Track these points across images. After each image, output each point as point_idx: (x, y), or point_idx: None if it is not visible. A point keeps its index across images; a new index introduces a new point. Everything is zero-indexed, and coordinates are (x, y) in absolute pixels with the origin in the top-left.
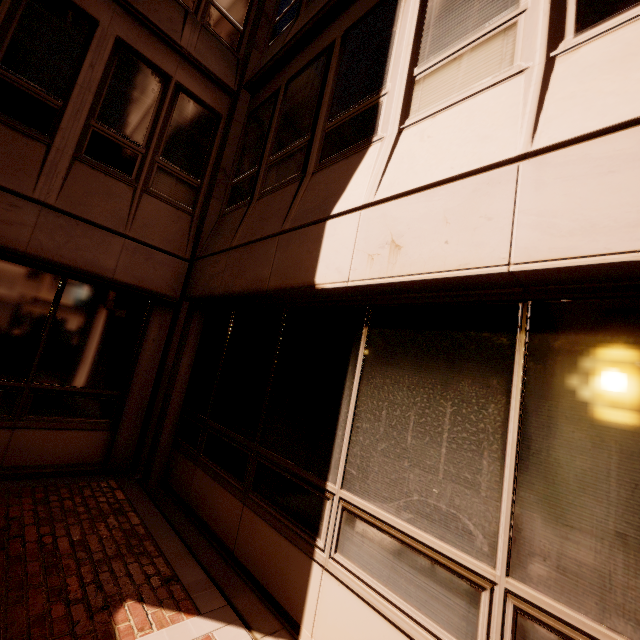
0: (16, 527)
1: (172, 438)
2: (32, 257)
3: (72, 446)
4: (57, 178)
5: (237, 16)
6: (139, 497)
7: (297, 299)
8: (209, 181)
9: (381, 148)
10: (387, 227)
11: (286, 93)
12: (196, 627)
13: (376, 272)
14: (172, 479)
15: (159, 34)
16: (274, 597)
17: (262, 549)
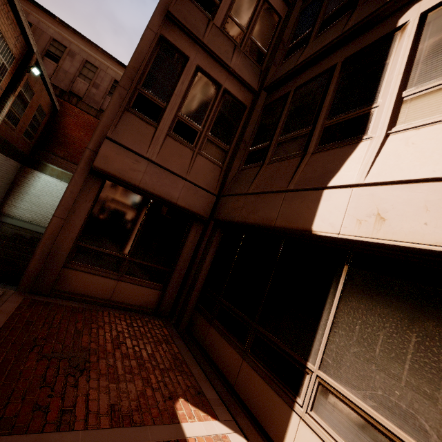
0: (122, 337)
1: (195, 303)
2: (141, 189)
3: (142, 296)
4: (158, 146)
5: (264, 44)
6: (175, 335)
7: (293, 235)
8: (234, 147)
9: (370, 145)
10: (374, 203)
11: (294, 96)
12: (218, 427)
13: (363, 232)
14: (193, 329)
15: (219, 61)
16: (262, 425)
17: (255, 391)
